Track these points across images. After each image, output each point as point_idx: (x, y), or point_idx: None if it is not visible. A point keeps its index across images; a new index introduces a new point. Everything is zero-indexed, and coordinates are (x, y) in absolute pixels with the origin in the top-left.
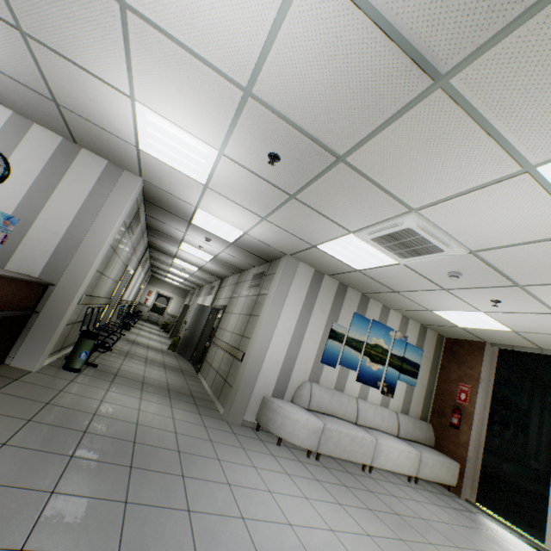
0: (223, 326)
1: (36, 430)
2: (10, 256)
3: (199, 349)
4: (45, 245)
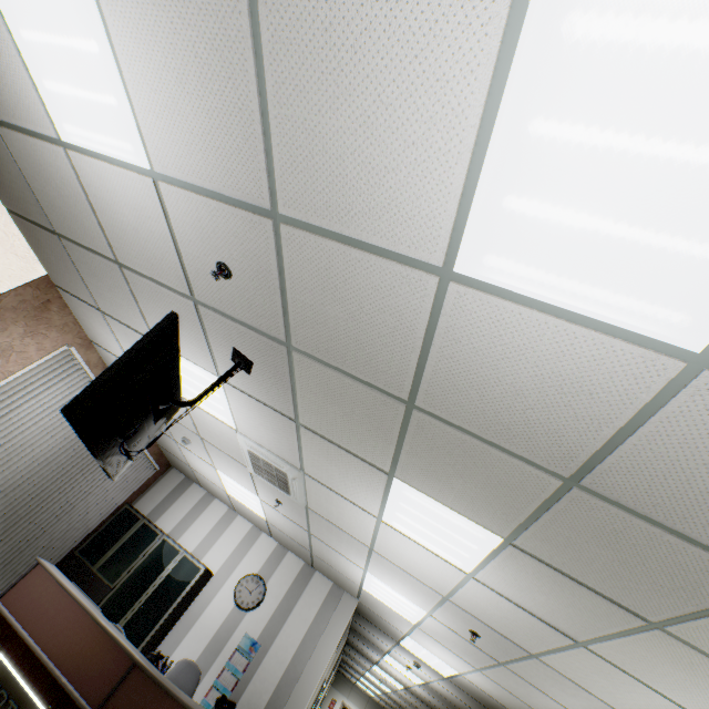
0: None
1: None
2: (246, 686)
3: None
4: (272, 676)
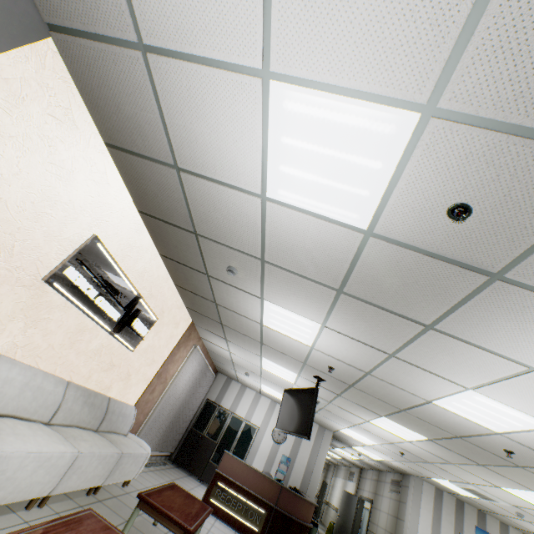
0: (374, 521)
1: None
2: (289, 477)
3: None
4: (300, 471)
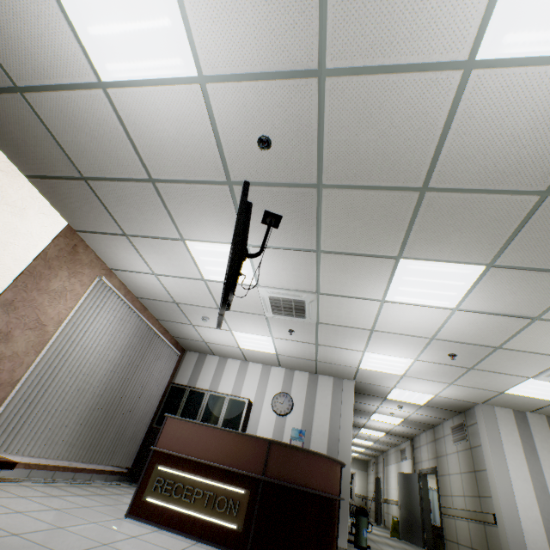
0: (446, 492)
1: None
2: None
3: (426, 528)
4: (321, 444)
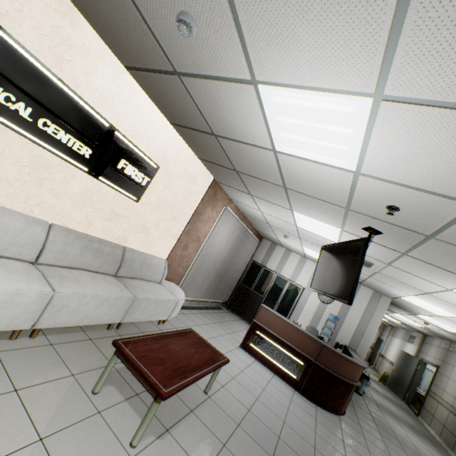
0: (439, 385)
1: (381, 430)
2: (336, 334)
3: (410, 391)
4: (349, 330)
